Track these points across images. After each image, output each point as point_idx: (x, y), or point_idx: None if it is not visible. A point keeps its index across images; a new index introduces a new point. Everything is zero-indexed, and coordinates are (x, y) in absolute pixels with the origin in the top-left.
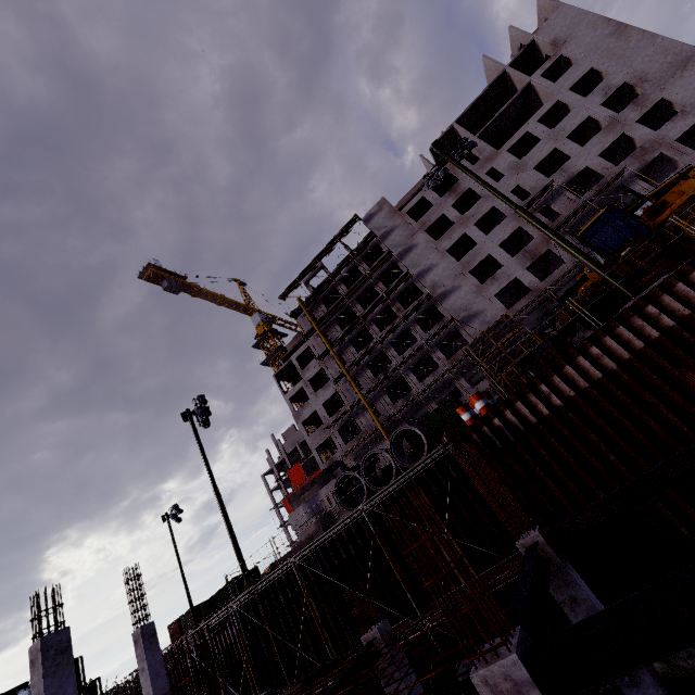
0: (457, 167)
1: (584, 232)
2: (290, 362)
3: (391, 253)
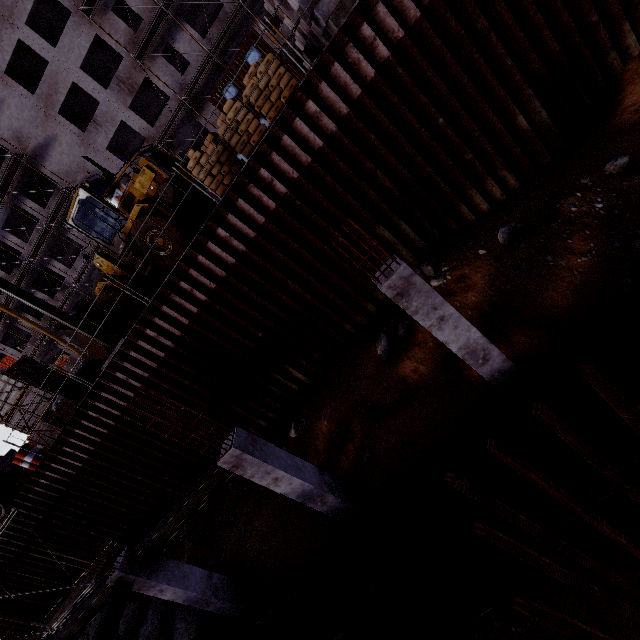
0: None
1: (72, 219)
2: None
3: None
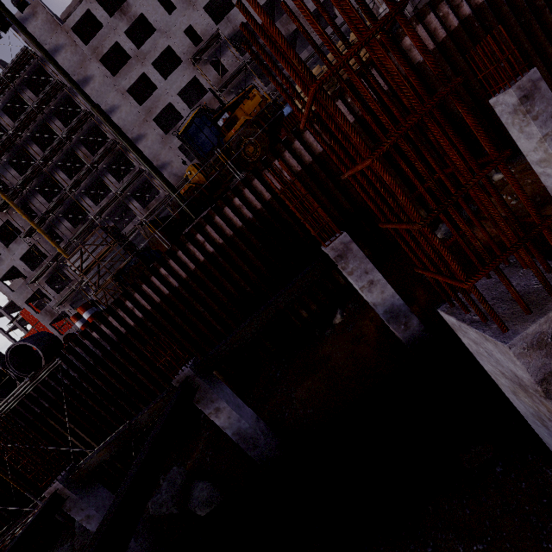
0: (11, 22)
1: (183, 133)
2: None
3: (61, 83)
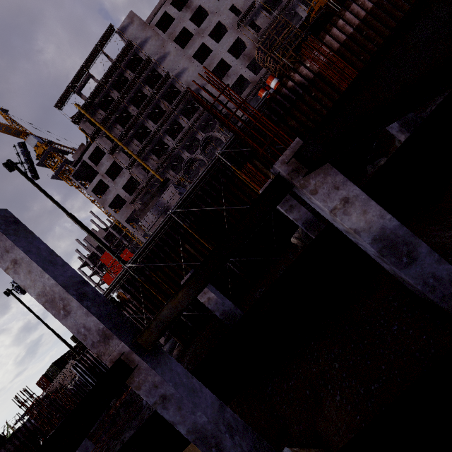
0: None
1: None
2: (83, 162)
3: (150, 60)
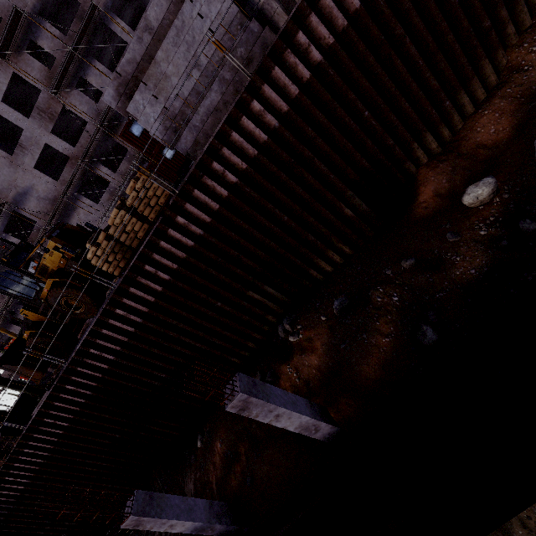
0: None
1: None
2: None
3: None
